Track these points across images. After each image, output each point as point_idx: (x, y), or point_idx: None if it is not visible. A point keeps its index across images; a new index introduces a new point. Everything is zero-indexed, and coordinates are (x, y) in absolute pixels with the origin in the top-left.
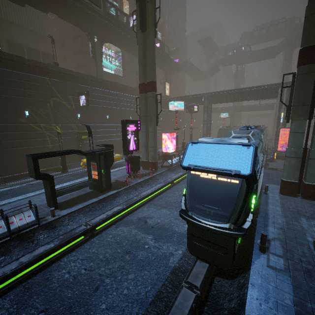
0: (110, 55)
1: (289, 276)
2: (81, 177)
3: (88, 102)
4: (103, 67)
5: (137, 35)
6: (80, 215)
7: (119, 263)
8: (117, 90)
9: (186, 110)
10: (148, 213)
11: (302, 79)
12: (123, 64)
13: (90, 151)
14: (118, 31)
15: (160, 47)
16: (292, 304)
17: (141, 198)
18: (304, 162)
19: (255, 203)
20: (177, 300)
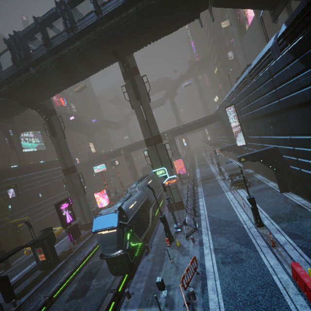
0: (28, 136)
1: (152, 260)
2: (28, 265)
3: (18, 193)
4: (23, 149)
5: (51, 139)
6: (38, 294)
7: (74, 307)
8: (44, 168)
9: (110, 165)
10: (92, 265)
11: (151, 153)
12: (44, 139)
13: (33, 241)
14: (33, 122)
15: (75, 120)
16: (149, 271)
17: (85, 257)
18: (171, 191)
19: (132, 234)
20: (105, 300)
